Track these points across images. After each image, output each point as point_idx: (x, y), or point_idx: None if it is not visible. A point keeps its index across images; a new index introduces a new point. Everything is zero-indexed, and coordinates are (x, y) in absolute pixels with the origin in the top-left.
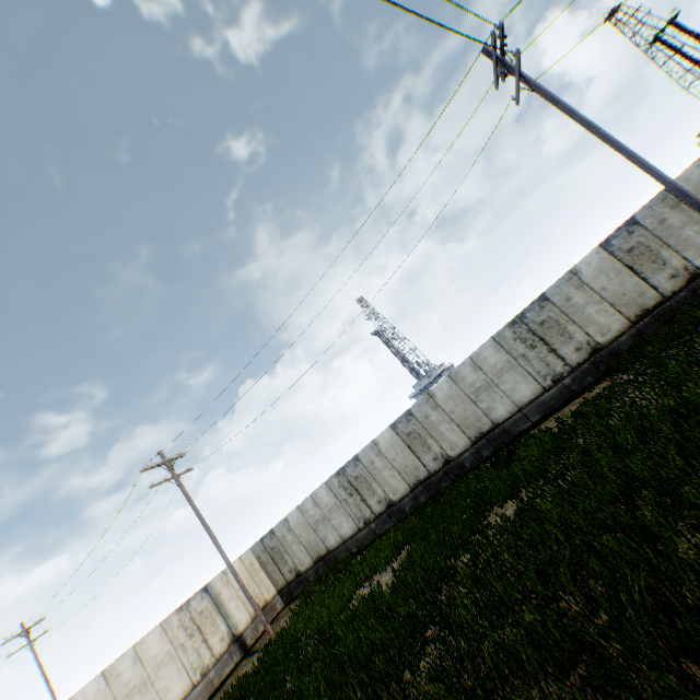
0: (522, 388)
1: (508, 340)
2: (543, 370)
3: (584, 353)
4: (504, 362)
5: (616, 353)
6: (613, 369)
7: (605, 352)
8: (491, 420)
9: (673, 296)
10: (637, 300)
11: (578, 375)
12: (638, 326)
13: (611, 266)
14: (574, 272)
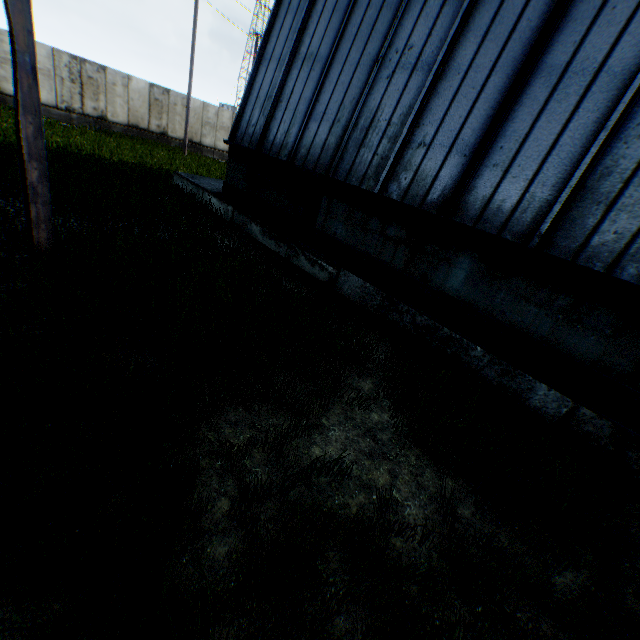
0: (44, 93)
1: (63, 62)
2: (68, 98)
3: (97, 115)
4: (48, 69)
5: (111, 130)
6: (106, 132)
7: (107, 124)
8: (1, 87)
9: (152, 134)
10: (140, 120)
11: (84, 120)
12: (130, 129)
13: (146, 97)
14: (130, 79)
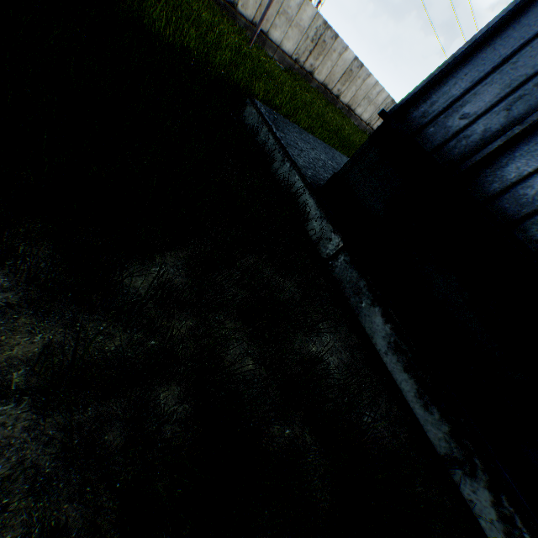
0: None
1: None
2: None
3: None
4: None
5: None
6: None
7: None
8: None
9: None
10: None
11: None
12: None
13: None
14: None
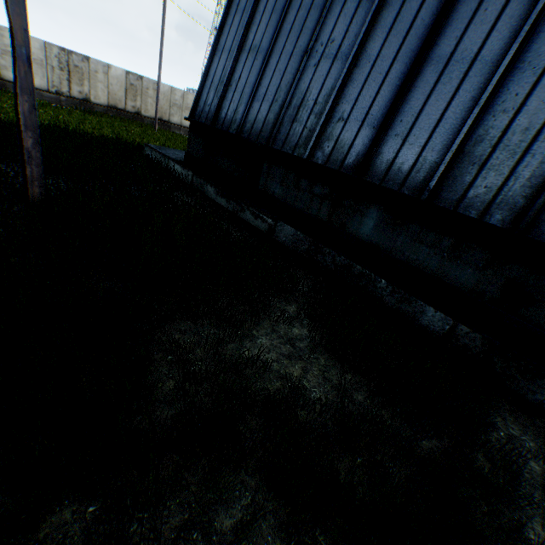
0: (38, 79)
1: (53, 53)
2: (57, 84)
3: (82, 97)
4: (41, 59)
5: (94, 110)
6: (89, 112)
7: (90, 105)
8: (2, 74)
9: (128, 113)
10: (118, 102)
11: (71, 102)
12: (110, 110)
13: (123, 82)
14: (110, 68)
